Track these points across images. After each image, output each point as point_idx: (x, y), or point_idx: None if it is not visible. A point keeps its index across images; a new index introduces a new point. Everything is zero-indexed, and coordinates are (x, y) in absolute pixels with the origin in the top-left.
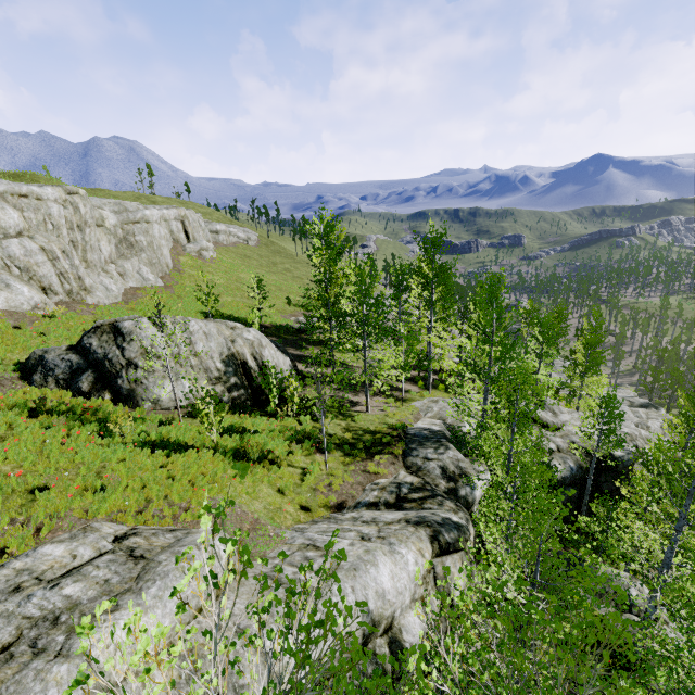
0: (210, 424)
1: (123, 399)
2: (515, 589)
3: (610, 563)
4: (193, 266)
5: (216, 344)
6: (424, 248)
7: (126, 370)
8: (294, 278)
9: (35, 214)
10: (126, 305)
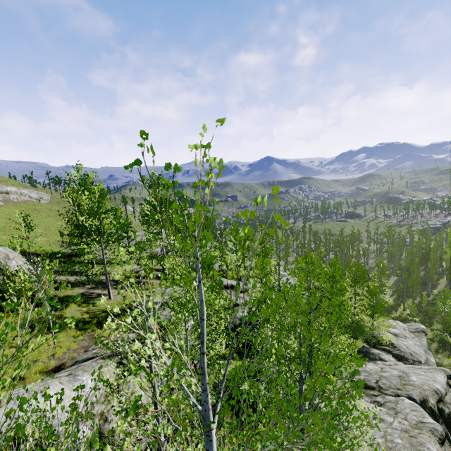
0: None
1: None
2: None
3: None
4: None
5: None
6: (149, 186)
7: None
8: None
9: None
10: None
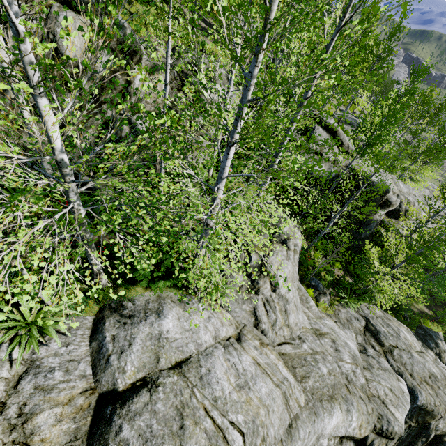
0: None
1: None
2: None
3: (314, 249)
4: None
5: None
6: None
7: None
8: None
9: None
10: None
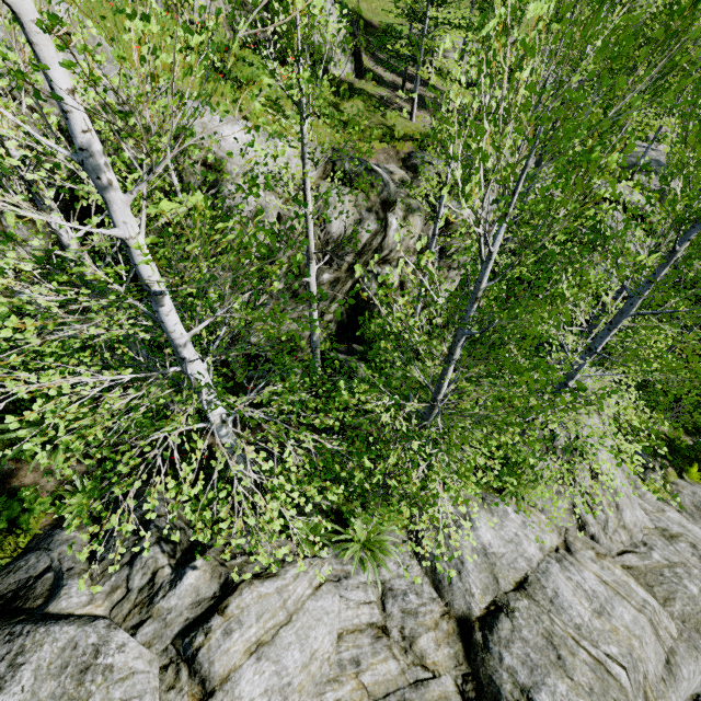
0: (182, 7)
1: None
2: (347, 184)
3: None
4: None
5: None
6: None
7: None
8: None
9: None
10: None
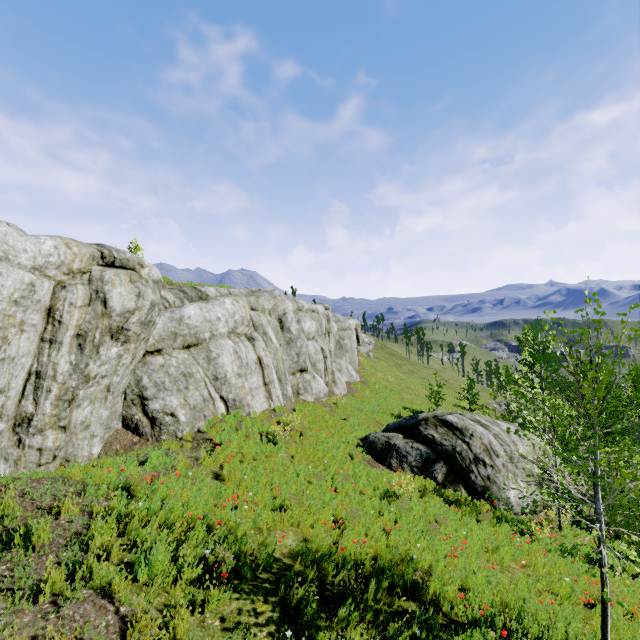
0: None
1: (477, 495)
2: None
3: None
4: (369, 365)
5: (528, 447)
6: None
7: (475, 466)
8: (422, 379)
9: (316, 324)
10: (353, 397)
